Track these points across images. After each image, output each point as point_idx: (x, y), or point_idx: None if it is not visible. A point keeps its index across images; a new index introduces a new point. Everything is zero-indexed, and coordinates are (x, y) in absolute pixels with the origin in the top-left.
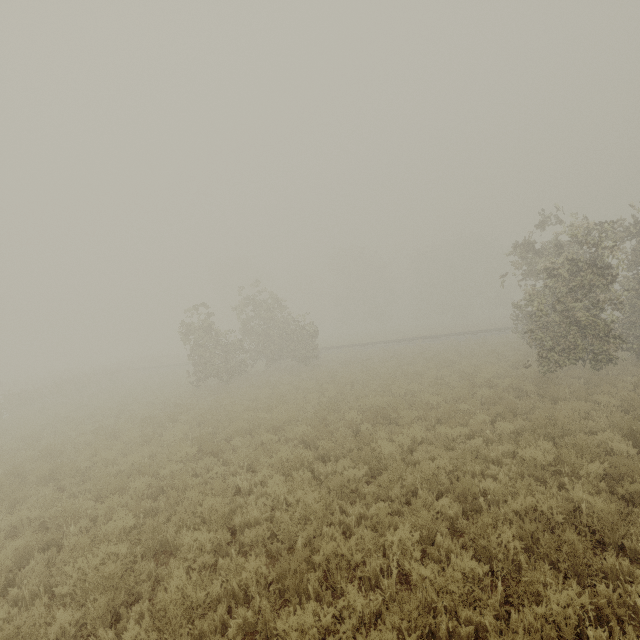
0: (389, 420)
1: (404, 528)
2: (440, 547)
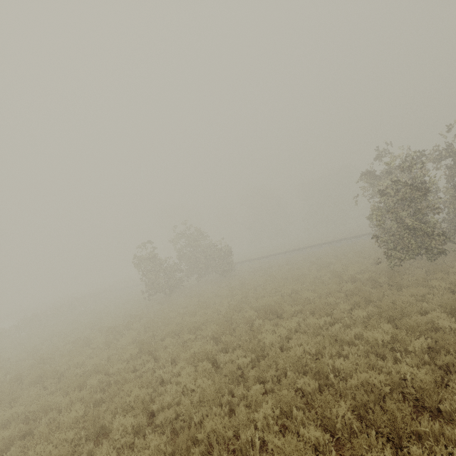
0: (278, 314)
1: (268, 406)
2: (297, 419)
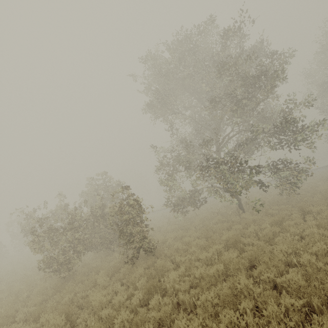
0: None
1: None
2: None
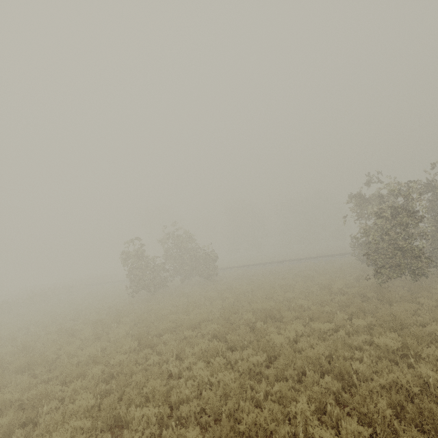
0: (274, 319)
1: (303, 401)
2: (331, 416)
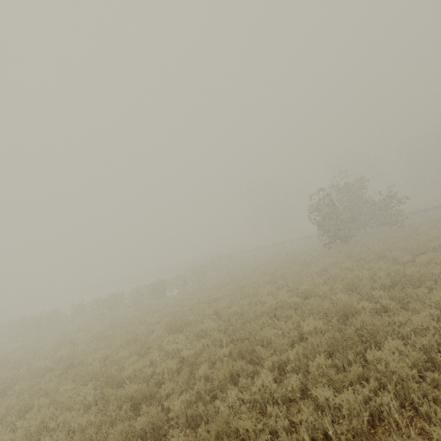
0: None
1: None
2: None
